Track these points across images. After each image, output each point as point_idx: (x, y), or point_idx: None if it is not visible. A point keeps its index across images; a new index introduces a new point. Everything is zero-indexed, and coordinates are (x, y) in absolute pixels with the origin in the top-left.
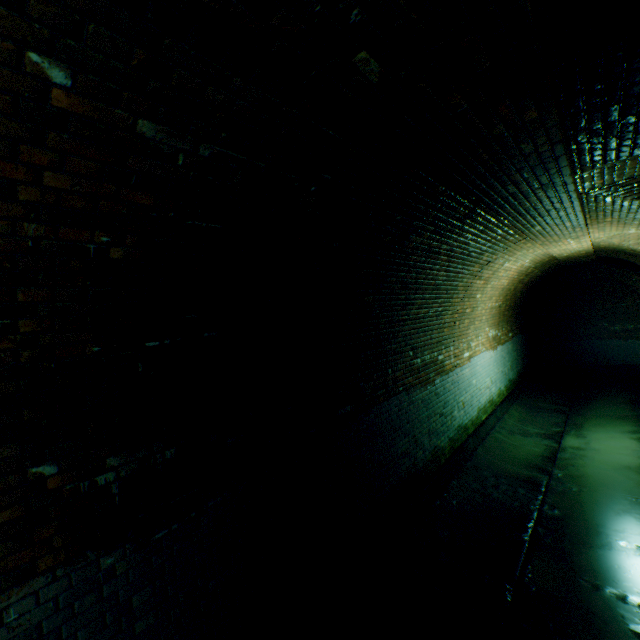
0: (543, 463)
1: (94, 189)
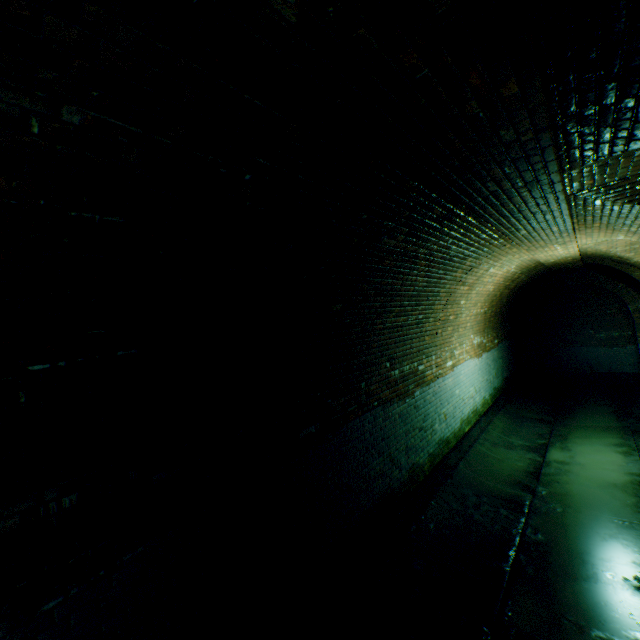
0: (527, 479)
1: None
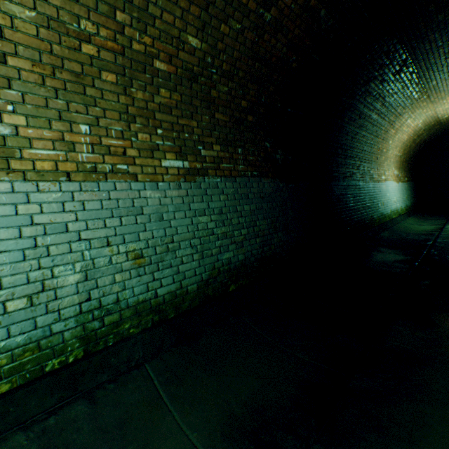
0: (434, 230)
1: (300, 37)
